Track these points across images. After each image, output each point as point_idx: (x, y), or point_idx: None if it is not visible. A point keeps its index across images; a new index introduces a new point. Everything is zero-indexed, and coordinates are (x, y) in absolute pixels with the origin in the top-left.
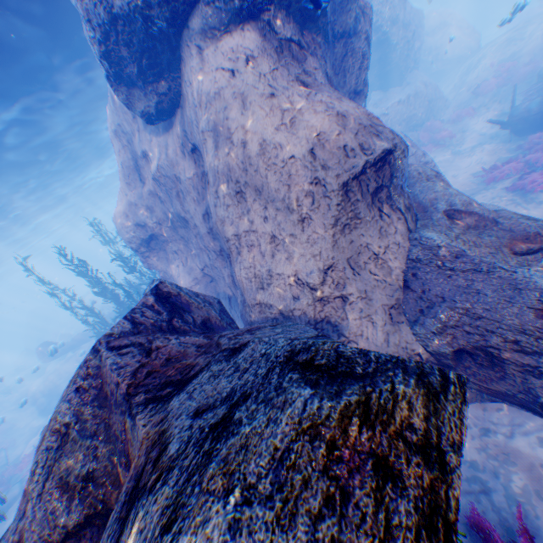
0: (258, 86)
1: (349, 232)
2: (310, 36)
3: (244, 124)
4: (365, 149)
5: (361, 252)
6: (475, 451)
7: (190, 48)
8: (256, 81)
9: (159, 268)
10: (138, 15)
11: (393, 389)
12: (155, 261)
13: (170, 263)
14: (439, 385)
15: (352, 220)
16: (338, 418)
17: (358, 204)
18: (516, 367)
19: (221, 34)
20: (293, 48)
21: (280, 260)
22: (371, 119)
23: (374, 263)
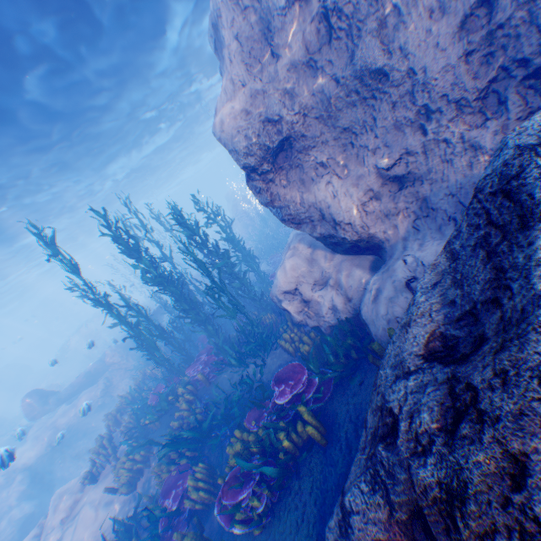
0: None
1: None
2: None
3: None
4: None
5: None
6: None
7: None
8: None
9: (286, 198)
10: None
11: None
12: (280, 189)
13: (310, 185)
14: None
15: None
16: None
17: None
18: None
19: None
20: None
21: None
22: None
23: None
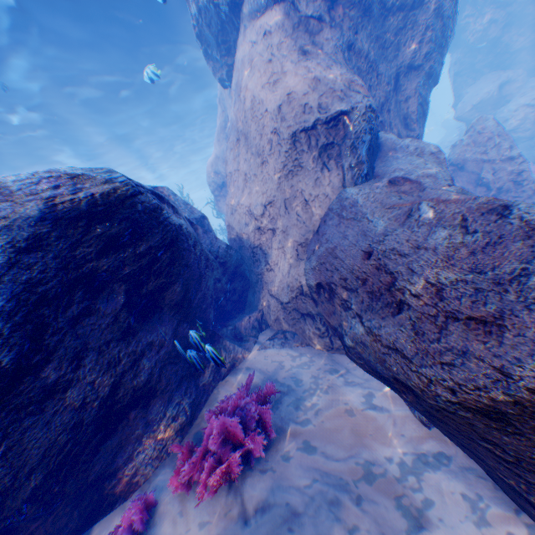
0: (264, 55)
1: (292, 178)
2: (341, 12)
3: (248, 85)
4: (322, 108)
5: (296, 197)
6: (309, 376)
7: (241, 29)
8: (264, 51)
9: (223, 210)
10: (211, 7)
11: (97, 177)
12: (222, 205)
13: None
14: (116, 182)
15: (296, 168)
16: (66, 175)
17: (303, 155)
18: (338, 301)
19: (261, 15)
20: (310, 23)
21: (244, 193)
22: (352, 84)
23: (302, 207)
